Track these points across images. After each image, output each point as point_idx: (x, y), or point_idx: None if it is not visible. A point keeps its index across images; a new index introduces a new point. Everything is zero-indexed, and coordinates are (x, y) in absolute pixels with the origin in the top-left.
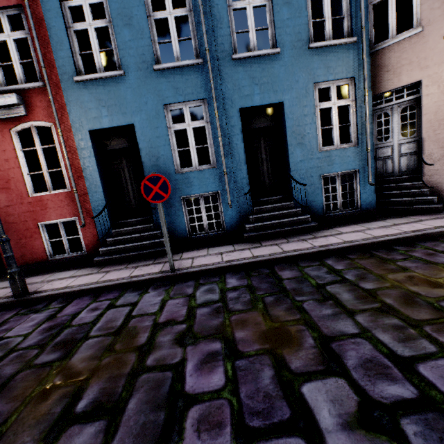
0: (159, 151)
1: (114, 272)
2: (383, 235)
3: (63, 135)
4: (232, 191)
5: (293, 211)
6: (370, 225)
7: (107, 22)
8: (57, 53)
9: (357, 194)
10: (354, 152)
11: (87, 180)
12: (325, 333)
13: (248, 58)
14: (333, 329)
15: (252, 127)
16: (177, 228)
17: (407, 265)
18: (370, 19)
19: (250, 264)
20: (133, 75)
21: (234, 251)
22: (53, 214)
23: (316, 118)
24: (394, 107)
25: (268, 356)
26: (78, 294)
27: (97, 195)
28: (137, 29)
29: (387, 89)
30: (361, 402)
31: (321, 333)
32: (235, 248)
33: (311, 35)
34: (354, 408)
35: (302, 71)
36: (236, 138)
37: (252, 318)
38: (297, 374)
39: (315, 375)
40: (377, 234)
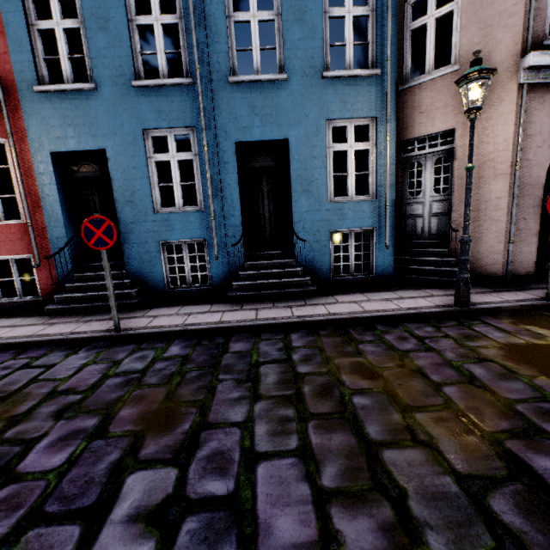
0: (136, 185)
1: (59, 326)
2: (375, 310)
3: (19, 155)
4: (221, 240)
5: (292, 271)
6: (375, 296)
7: (79, 23)
8: (16, 55)
9: (373, 257)
10: (371, 206)
11: (46, 211)
12: (209, 419)
13: (249, 83)
14: (220, 415)
15: (251, 165)
16: (153, 279)
17: (366, 349)
18: (407, 48)
19: (208, 331)
20: (107, 90)
21: (205, 313)
22: (3, 248)
23: (327, 162)
24: (428, 157)
25: (130, 438)
26: (2, 348)
27: (57, 231)
28: (115, 35)
29: (420, 134)
30: (171, 496)
31: (205, 418)
32: (210, 309)
33: (328, 61)
34: (158, 501)
35: (314, 104)
36: (229, 177)
37: (154, 395)
38: (140, 461)
39: (155, 464)
40: (369, 308)
